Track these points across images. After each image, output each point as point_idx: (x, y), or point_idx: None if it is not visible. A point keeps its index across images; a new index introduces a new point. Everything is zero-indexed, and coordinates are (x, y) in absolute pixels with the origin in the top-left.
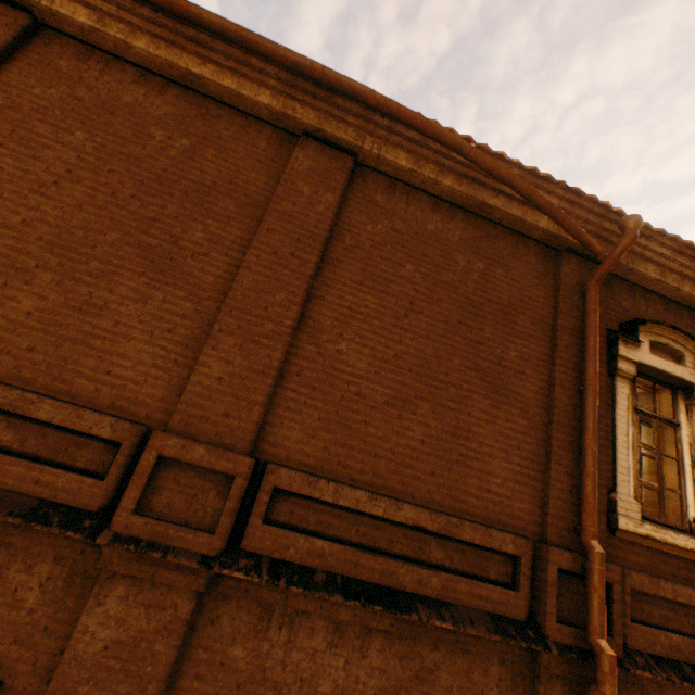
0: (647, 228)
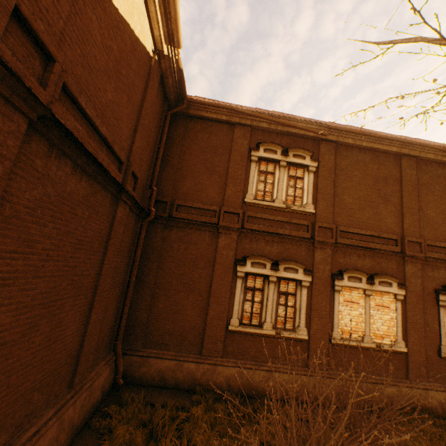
0: None
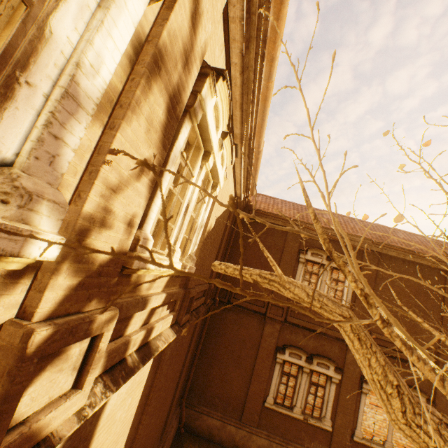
0: None
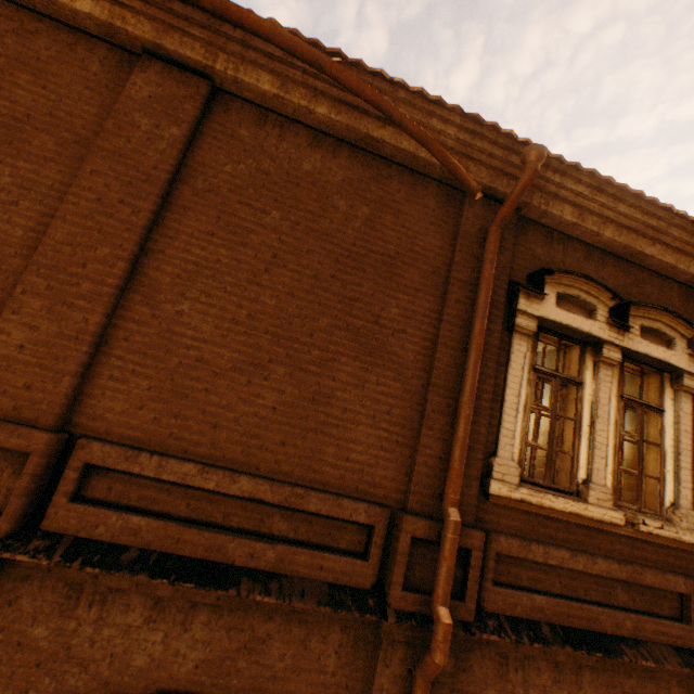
0: (561, 162)
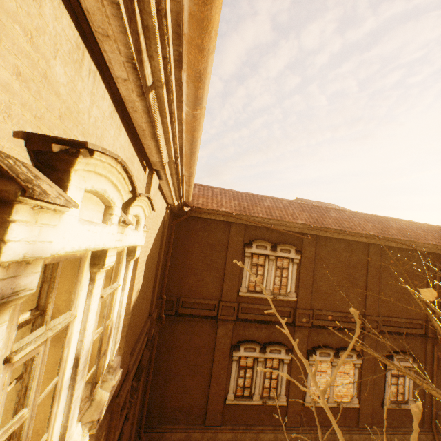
0: None
